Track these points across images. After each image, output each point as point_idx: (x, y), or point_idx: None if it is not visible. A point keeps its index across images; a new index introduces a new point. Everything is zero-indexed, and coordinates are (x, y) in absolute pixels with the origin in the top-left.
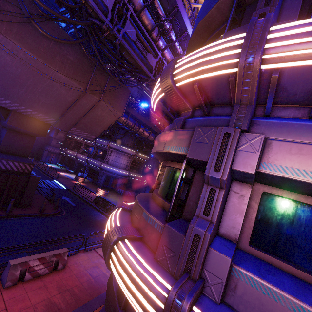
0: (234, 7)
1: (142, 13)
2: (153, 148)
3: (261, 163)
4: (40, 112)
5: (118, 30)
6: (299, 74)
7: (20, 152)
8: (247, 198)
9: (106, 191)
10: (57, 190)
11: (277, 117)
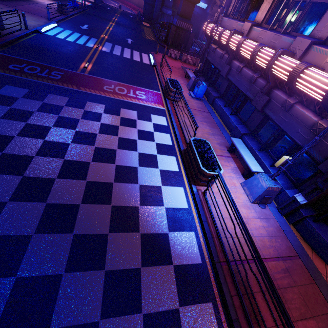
0: None
1: None
2: None
3: None
4: None
5: None
6: None
7: (187, 17)
8: (234, 0)
9: None
10: None
11: None
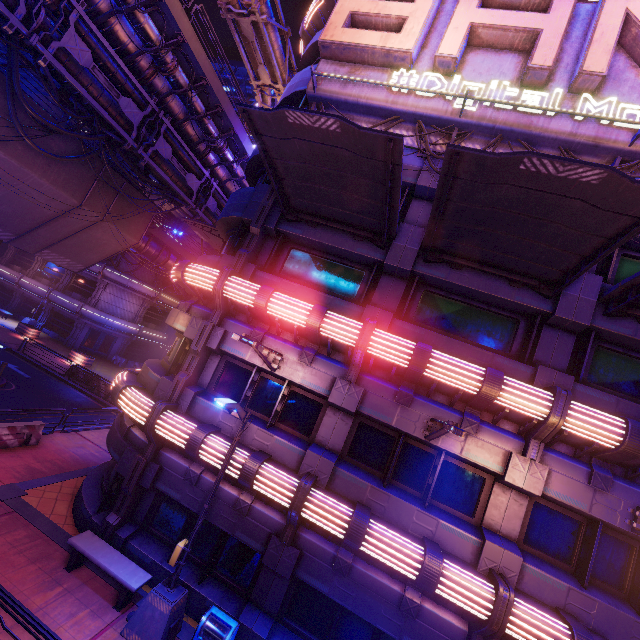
0: (239, 229)
1: (185, 123)
2: (167, 319)
3: (222, 344)
4: None
5: (145, 145)
6: (239, 303)
7: None
8: (217, 363)
9: (90, 359)
10: None
11: (237, 319)
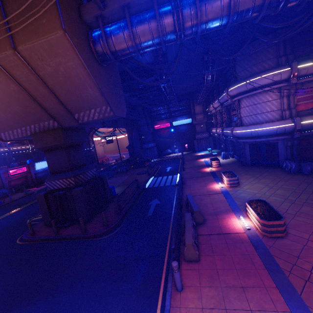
0: None
1: None
2: None
3: None
4: (37, 122)
5: None
6: None
7: (63, 168)
8: None
9: (230, 178)
10: (163, 188)
11: None
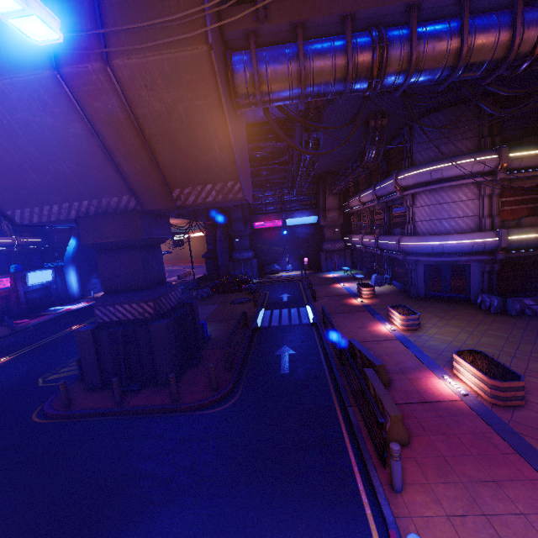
0: None
1: None
2: None
3: None
4: (98, 196)
5: None
6: None
7: (130, 284)
8: None
9: (408, 316)
10: (290, 329)
11: None
